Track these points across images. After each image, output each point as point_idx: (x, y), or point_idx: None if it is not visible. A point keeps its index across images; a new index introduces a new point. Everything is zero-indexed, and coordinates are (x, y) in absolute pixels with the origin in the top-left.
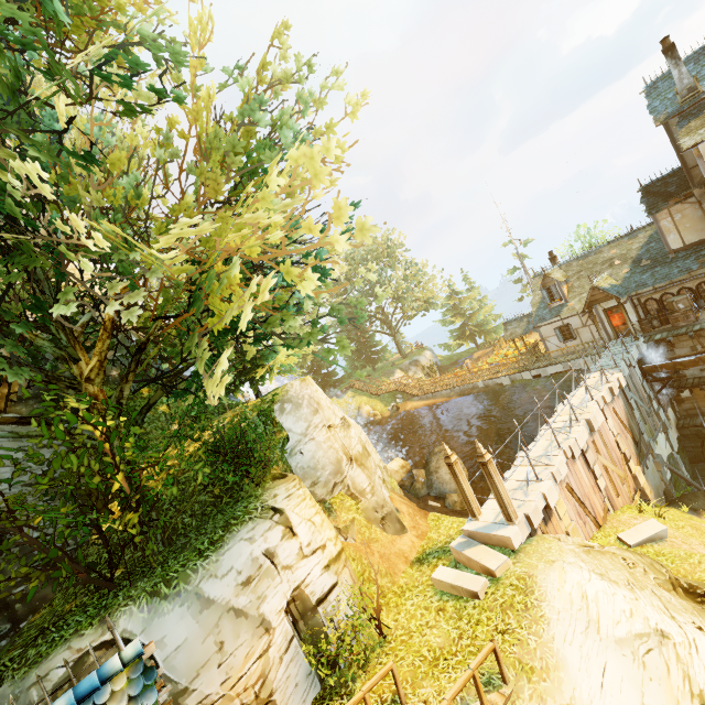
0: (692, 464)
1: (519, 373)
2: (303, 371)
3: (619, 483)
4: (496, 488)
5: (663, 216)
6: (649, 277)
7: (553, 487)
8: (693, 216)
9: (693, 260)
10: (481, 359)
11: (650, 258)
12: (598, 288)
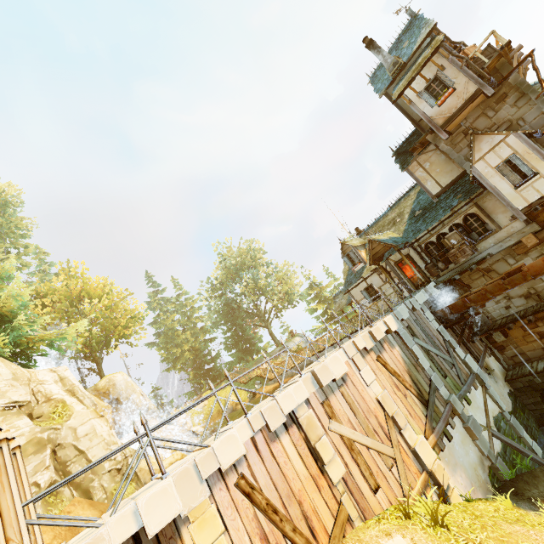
0: (541, 427)
1: (340, 341)
2: (181, 368)
3: (382, 465)
4: None
5: (415, 168)
6: (422, 223)
7: (173, 488)
8: (439, 161)
9: (452, 198)
10: None
11: (420, 208)
12: (374, 240)
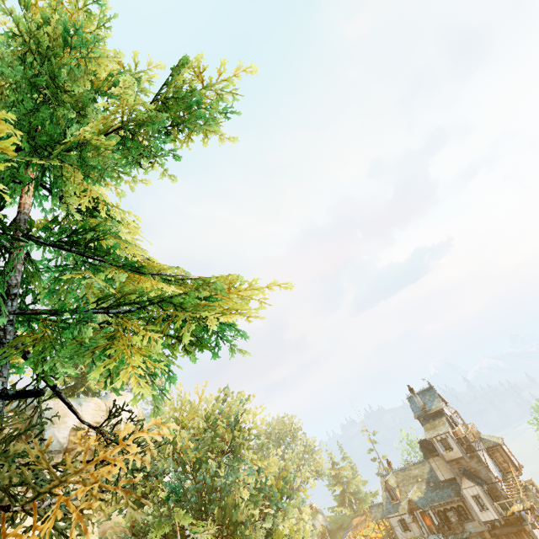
0: None
1: None
2: None
3: None
4: None
5: (431, 460)
6: (435, 495)
7: None
8: (443, 464)
9: (451, 490)
10: (359, 528)
11: (433, 482)
12: (412, 500)
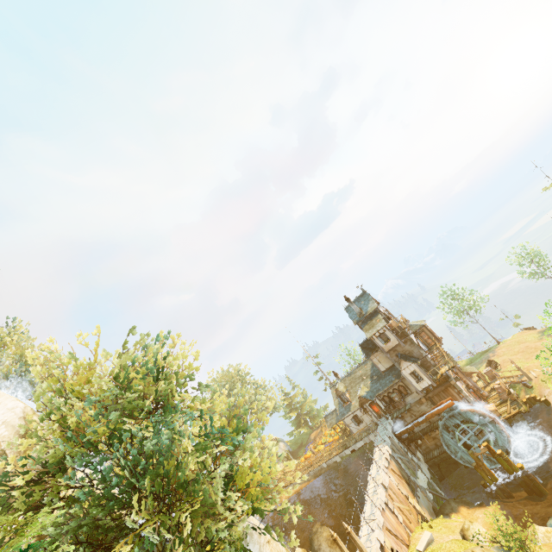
0: (441, 482)
1: (343, 452)
2: None
3: (408, 514)
4: (358, 544)
5: (373, 357)
6: (379, 385)
7: (380, 532)
8: (383, 356)
9: (391, 376)
10: (317, 439)
11: (376, 375)
12: (361, 396)
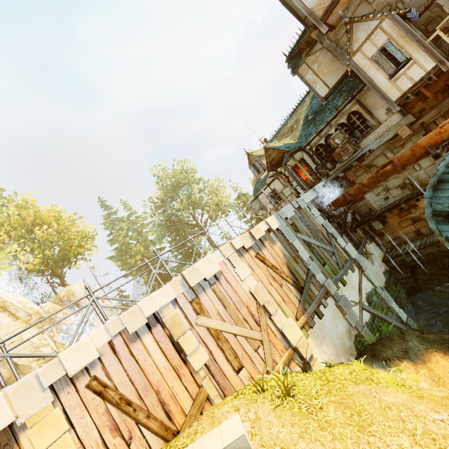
0: (410, 296)
1: None
2: (136, 274)
3: (248, 348)
4: None
5: (305, 71)
6: (312, 127)
7: (2, 402)
8: (326, 61)
9: (338, 98)
10: None
11: (312, 112)
12: (269, 147)
